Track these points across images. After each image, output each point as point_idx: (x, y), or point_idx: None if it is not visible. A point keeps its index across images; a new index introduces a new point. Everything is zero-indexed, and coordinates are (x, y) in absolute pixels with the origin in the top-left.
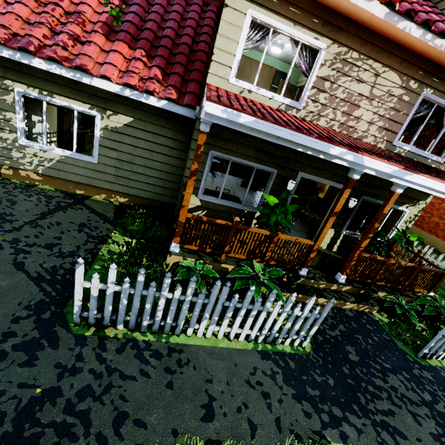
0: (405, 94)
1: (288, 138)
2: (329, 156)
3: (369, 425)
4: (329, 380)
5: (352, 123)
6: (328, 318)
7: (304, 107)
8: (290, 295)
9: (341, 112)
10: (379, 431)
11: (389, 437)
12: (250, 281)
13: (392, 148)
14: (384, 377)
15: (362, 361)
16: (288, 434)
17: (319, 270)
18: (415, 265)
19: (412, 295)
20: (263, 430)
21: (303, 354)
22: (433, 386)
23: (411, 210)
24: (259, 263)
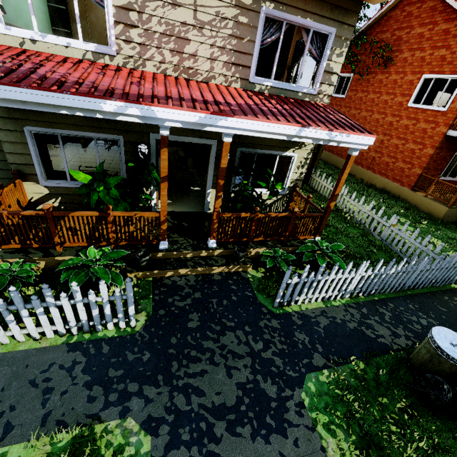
0: (240, 15)
1: (34, 101)
2: (110, 114)
3: (165, 393)
4: (144, 356)
5: (189, 63)
6: (185, 288)
7: (117, 51)
8: (143, 274)
9: (169, 51)
10: (175, 395)
11: (183, 399)
12: (76, 271)
13: (251, 86)
14: (218, 337)
15: (202, 326)
16: (53, 426)
17: (192, 239)
18: (288, 214)
19: (297, 244)
20: (21, 430)
21: (129, 334)
22: (273, 334)
23: (299, 154)
24: (103, 247)
